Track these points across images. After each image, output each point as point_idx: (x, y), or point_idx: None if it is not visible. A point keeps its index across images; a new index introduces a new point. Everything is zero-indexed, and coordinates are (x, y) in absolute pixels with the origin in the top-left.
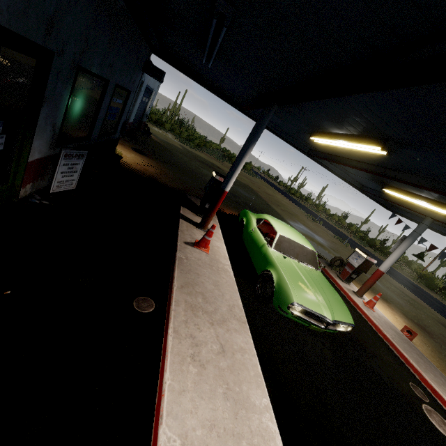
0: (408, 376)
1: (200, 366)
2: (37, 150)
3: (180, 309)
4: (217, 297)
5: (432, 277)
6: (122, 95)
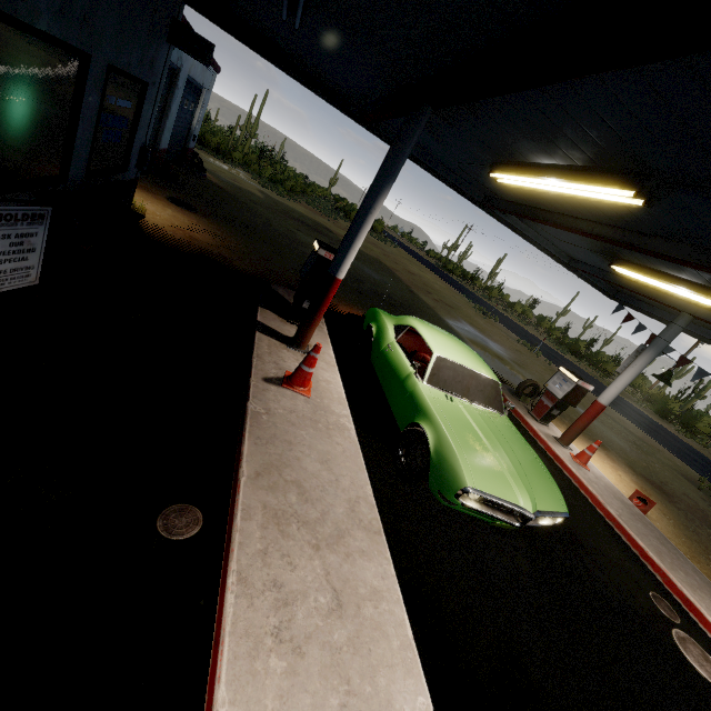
0: (646, 581)
1: (292, 653)
2: None
3: (252, 527)
4: (326, 487)
5: (664, 398)
6: (129, 92)
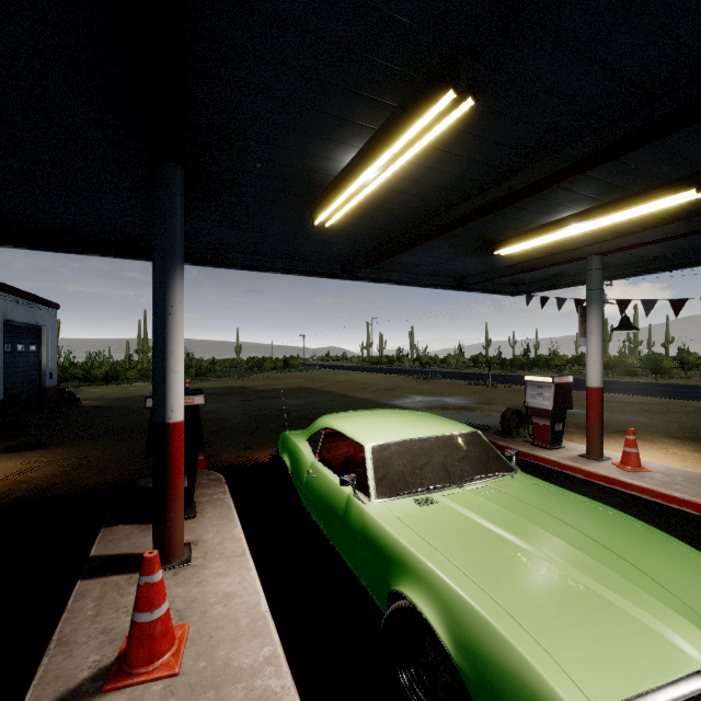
0: None
1: None
2: None
3: None
4: None
5: (619, 359)
6: None
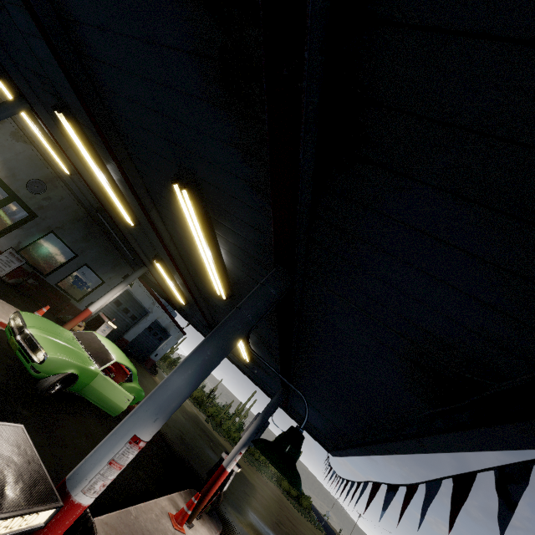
0: None
1: None
2: (1, 245)
3: None
4: None
5: None
6: (95, 279)
